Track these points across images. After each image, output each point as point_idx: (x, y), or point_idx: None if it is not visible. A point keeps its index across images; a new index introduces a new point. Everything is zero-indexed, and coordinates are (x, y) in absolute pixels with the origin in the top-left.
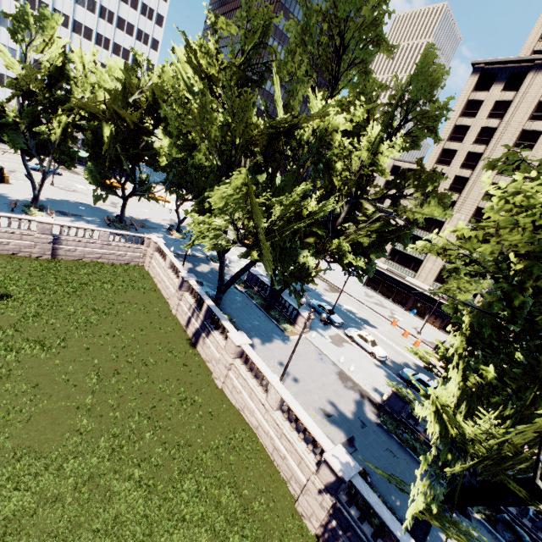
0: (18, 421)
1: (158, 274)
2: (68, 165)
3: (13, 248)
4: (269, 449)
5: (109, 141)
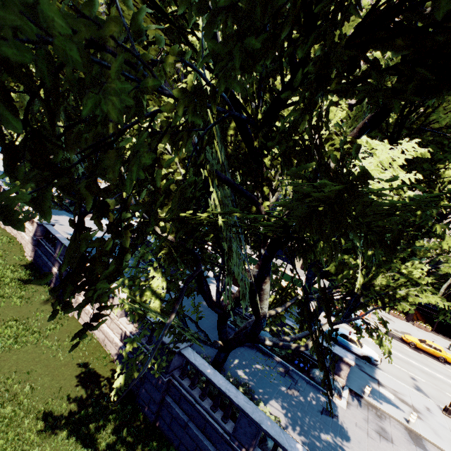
0: None
1: None
2: None
3: None
4: (20, 240)
5: None
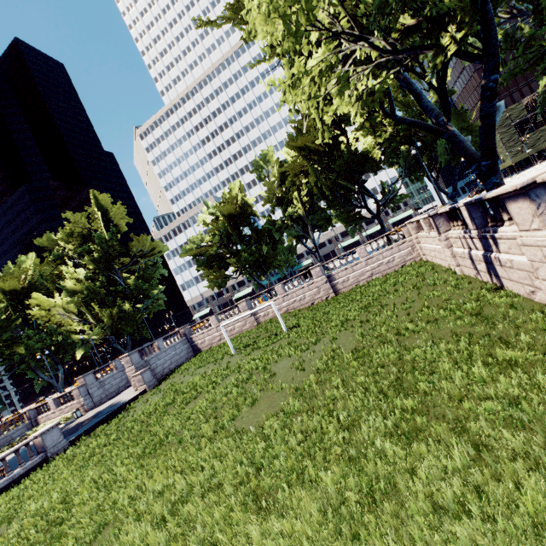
0: (247, 405)
1: (429, 250)
2: (325, 226)
3: (309, 299)
4: None
5: (313, 174)
